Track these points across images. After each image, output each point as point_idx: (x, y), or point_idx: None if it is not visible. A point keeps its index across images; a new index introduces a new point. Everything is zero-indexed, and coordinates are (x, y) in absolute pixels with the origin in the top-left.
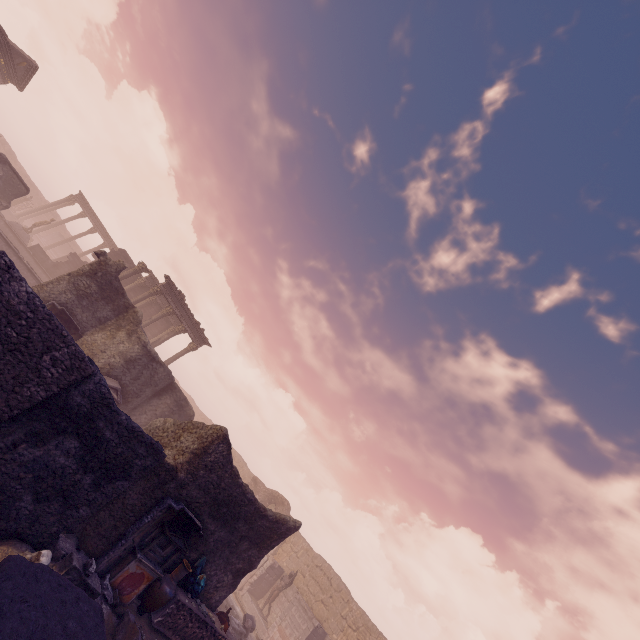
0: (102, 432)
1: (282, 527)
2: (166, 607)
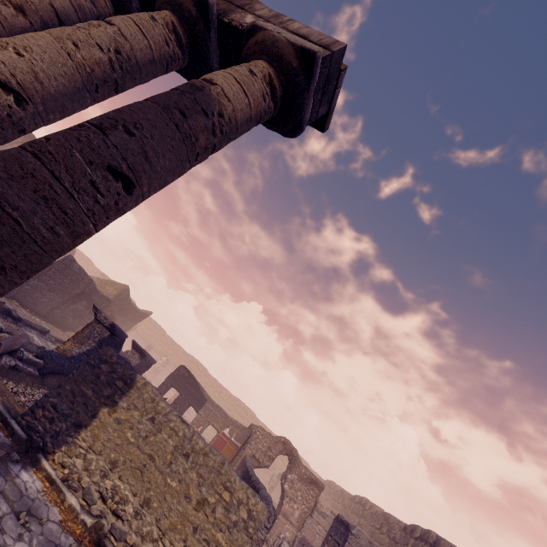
0: (93, 298)
1: (145, 315)
2: None
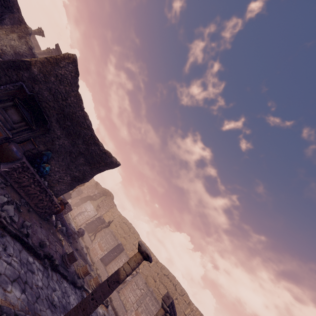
0: None
1: (108, 159)
2: (13, 164)
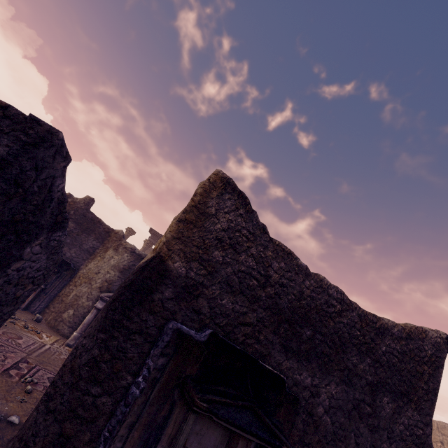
0: None
1: (423, 346)
2: None
